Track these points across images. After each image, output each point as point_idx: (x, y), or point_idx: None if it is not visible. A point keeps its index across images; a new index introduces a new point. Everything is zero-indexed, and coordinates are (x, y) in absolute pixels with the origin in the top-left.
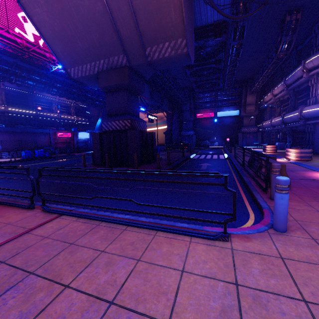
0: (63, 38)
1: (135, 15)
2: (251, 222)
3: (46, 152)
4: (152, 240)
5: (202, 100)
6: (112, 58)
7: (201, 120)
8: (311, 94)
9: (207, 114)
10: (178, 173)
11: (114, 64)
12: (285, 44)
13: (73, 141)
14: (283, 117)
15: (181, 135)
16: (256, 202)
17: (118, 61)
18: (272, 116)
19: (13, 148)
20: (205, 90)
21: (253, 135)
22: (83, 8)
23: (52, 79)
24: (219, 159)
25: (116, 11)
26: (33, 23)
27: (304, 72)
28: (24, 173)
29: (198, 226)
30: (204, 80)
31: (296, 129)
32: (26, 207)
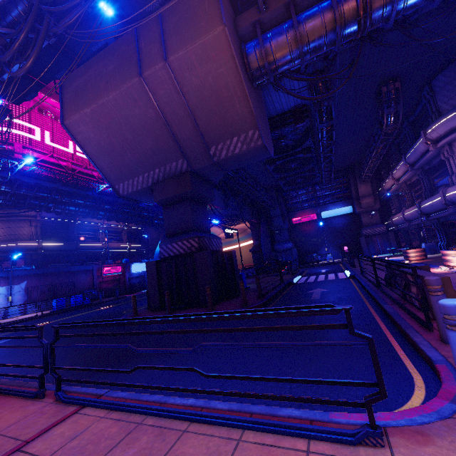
0: (110, 152)
1: (193, 115)
2: (420, 393)
3: (86, 298)
4: (233, 453)
5: (296, 199)
6: (170, 164)
7: (299, 226)
8: (450, 170)
9: (306, 217)
10: (265, 313)
11: (172, 171)
12: (390, 116)
13: (124, 277)
14: (420, 206)
15: (275, 251)
16: (419, 351)
17: (177, 167)
18: (403, 207)
19: (43, 296)
20: (298, 187)
21: (383, 237)
22: (133, 118)
23: (98, 201)
24: (337, 279)
25: (170, 114)
26: (77, 142)
27: (428, 145)
28: (35, 336)
29: (318, 412)
30: (294, 175)
31: (447, 221)
32: (32, 395)
